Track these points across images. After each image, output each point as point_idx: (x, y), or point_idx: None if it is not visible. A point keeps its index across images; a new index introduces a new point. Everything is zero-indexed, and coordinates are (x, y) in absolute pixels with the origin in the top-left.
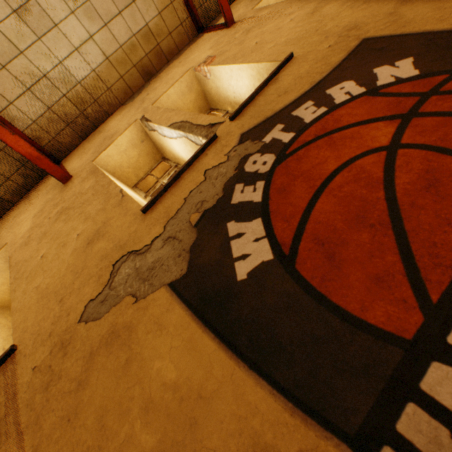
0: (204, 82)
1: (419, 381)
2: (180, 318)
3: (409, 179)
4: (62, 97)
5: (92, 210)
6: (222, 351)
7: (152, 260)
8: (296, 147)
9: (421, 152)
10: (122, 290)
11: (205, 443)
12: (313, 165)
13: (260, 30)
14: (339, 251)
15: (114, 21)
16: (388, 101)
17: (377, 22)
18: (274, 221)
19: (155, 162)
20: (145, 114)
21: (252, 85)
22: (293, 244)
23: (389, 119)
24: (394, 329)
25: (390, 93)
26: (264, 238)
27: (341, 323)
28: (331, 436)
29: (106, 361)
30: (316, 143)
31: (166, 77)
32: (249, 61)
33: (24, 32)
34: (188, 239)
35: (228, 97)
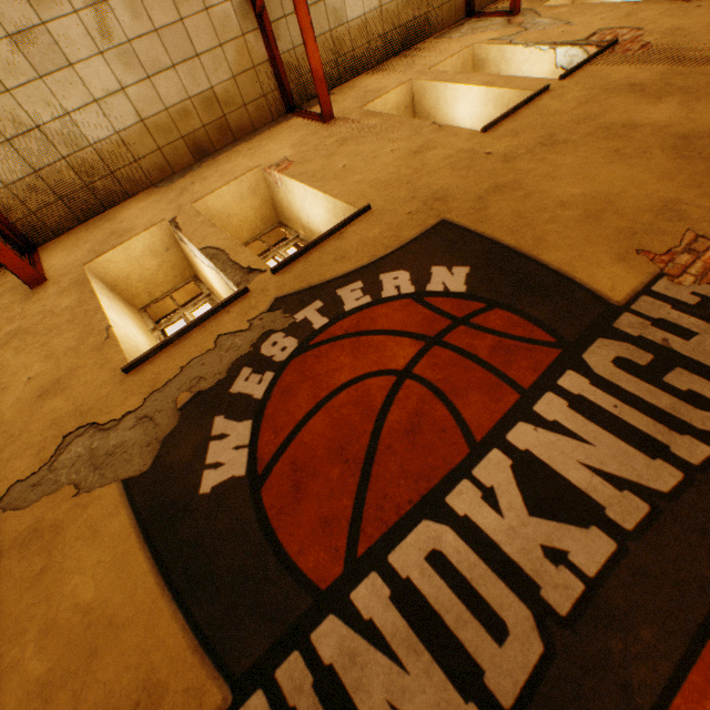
0: (274, 188)
1: (312, 631)
2: (122, 526)
3: (400, 417)
4: (60, 160)
5: (61, 345)
6: (152, 574)
7: (114, 442)
8: (322, 339)
9: (423, 389)
10: (64, 476)
11: (98, 675)
12: (329, 370)
13: (355, 148)
14: (308, 482)
15: (162, 75)
16: (426, 314)
17: (464, 202)
18: (264, 428)
19: (183, 280)
20: (178, 215)
21: (328, 218)
22: (270, 463)
23: (417, 338)
24: (316, 577)
25: (432, 305)
26: (246, 447)
27: (276, 563)
28: (220, 677)
29: (16, 566)
30: (343, 341)
31: (225, 165)
32: (326, 191)
33: (18, 64)
34: (166, 425)
35: (301, 218)
